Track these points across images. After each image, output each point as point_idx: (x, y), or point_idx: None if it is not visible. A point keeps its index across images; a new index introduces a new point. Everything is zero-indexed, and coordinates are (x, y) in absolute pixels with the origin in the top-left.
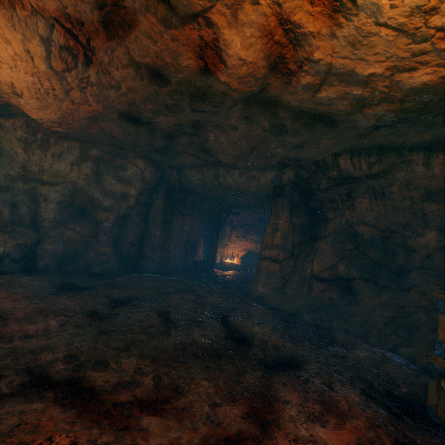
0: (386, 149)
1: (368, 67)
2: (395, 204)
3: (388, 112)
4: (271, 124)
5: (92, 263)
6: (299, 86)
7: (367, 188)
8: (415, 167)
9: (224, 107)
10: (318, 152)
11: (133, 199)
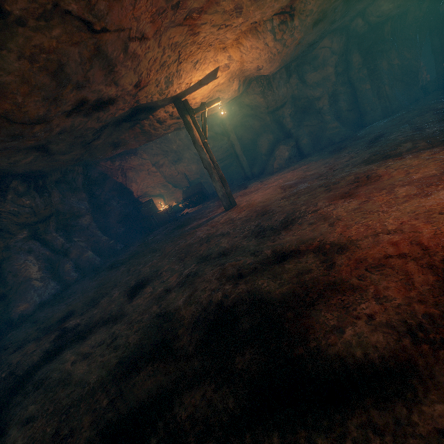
0: None
1: None
2: None
3: None
4: None
5: (331, 137)
6: None
7: None
8: None
9: None
10: None
11: (333, 76)
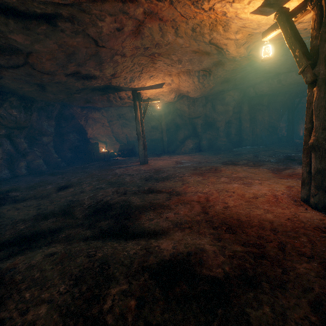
0: None
1: None
2: None
3: None
4: None
5: (220, 146)
6: None
7: None
8: None
9: None
10: None
11: (231, 112)
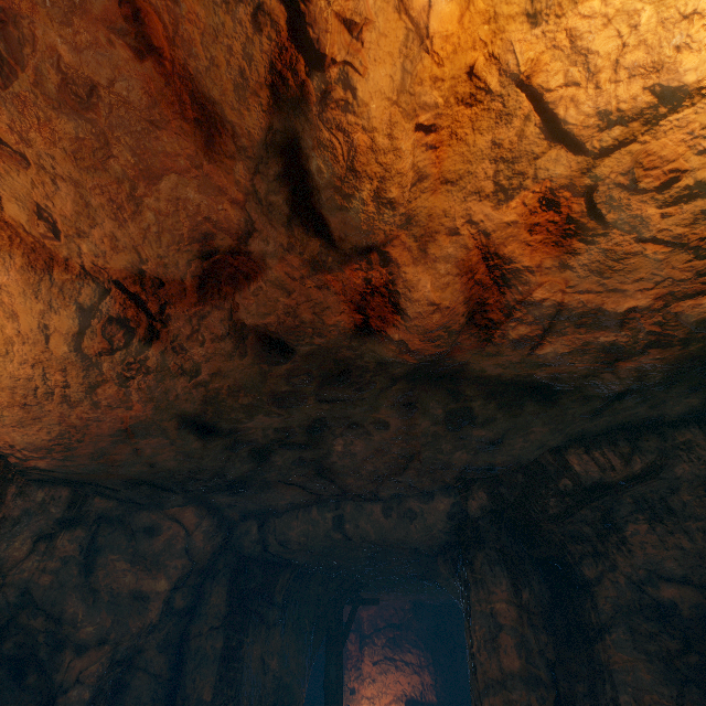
0: (635, 429)
1: (624, 299)
2: (703, 526)
3: (659, 363)
4: (448, 409)
5: None
6: (505, 342)
7: (634, 501)
8: (700, 452)
9: (374, 389)
10: (526, 449)
11: (158, 605)
